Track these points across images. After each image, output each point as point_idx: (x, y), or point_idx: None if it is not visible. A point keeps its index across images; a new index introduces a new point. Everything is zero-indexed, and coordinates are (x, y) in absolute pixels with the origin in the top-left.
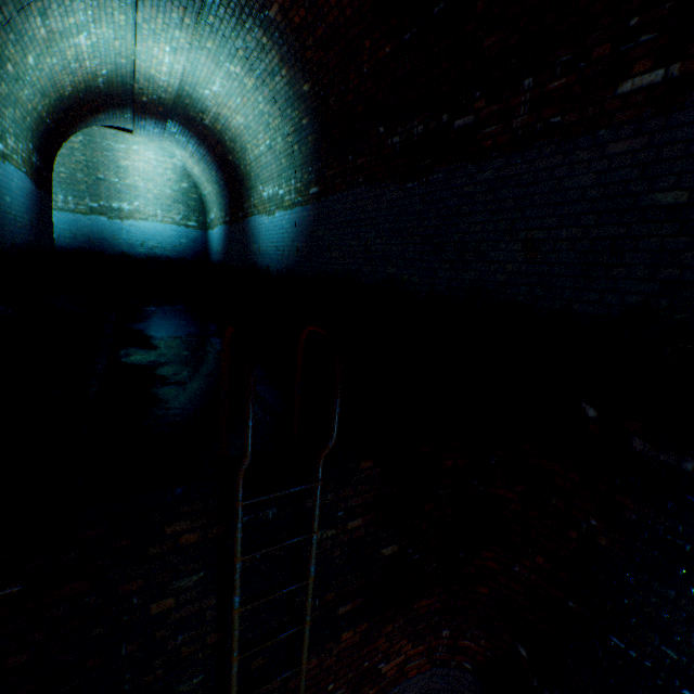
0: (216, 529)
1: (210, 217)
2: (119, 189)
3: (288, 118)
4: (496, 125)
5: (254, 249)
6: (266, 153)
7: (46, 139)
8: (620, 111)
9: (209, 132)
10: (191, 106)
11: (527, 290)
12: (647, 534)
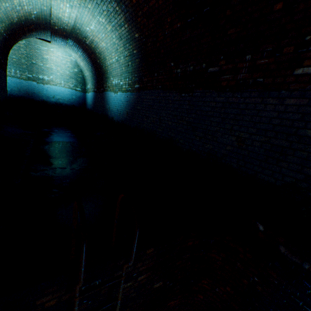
0: (66, 295)
1: (87, 87)
2: (43, 69)
3: (127, 48)
4: (229, 75)
5: (107, 107)
6: (115, 62)
7: (3, 43)
8: (294, 83)
9: (88, 47)
10: (80, 34)
11: (236, 161)
12: (282, 292)
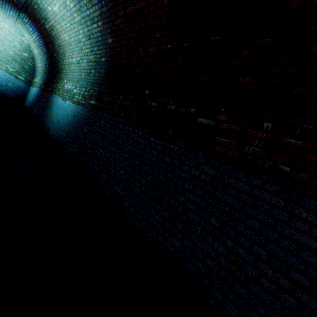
0: None
1: (35, 80)
2: None
3: (94, 52)
4: (231, 139)
5: (47, 113)
6: (75, 64)
7: None
8: None
9: (47, 34)
10: (38, 11)
11: (221, 298)
12: None
